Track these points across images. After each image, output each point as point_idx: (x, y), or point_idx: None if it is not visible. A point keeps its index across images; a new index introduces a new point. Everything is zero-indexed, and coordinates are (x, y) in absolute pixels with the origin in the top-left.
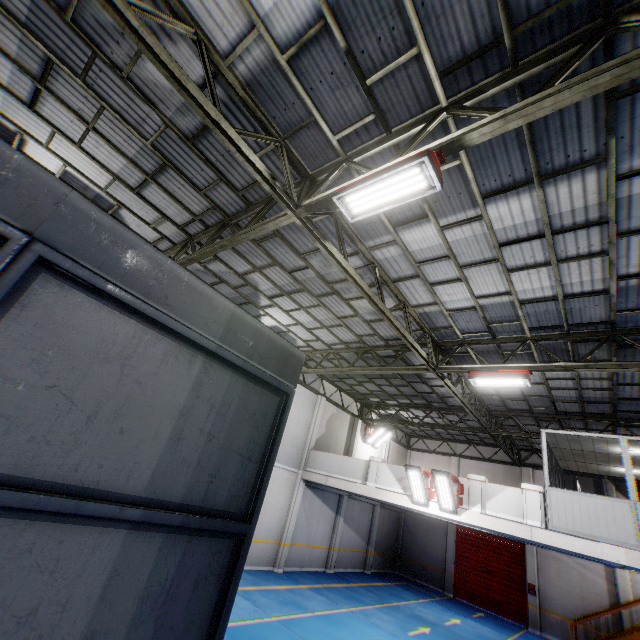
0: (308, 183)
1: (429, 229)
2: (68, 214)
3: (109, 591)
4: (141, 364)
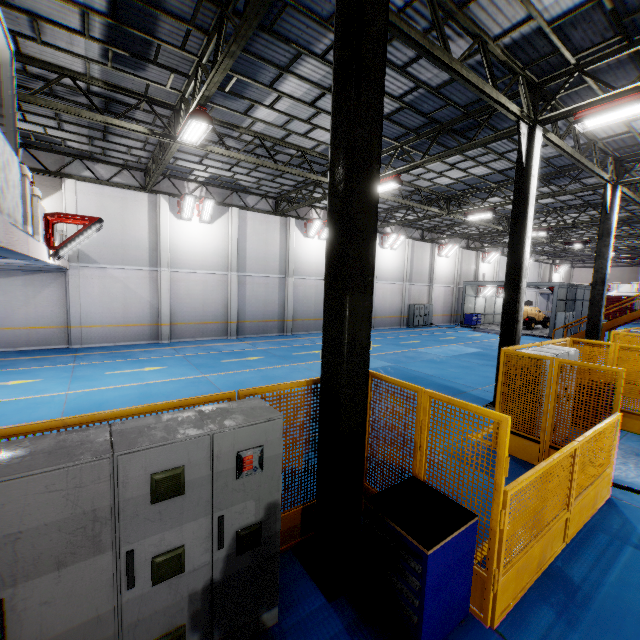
0: None
1: None
2: None
3: None
4: None
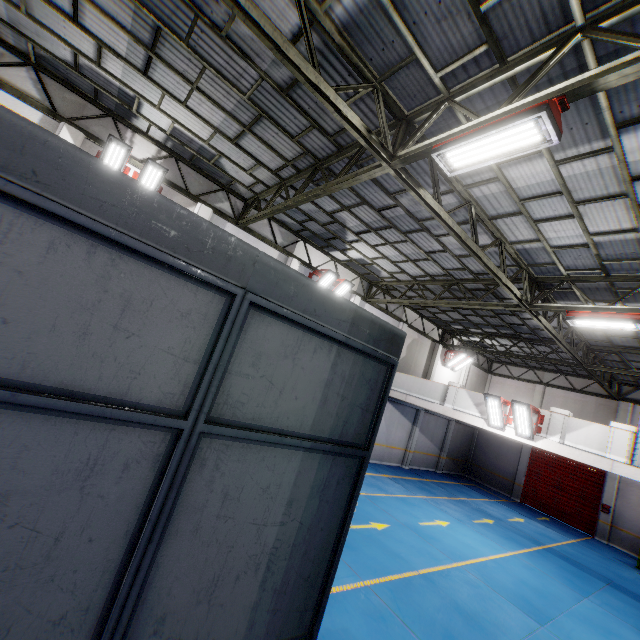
0: (404, 127)
1: (540, 164)
2: (260, 269)
3: (297, 481)
4: (303, 356)
